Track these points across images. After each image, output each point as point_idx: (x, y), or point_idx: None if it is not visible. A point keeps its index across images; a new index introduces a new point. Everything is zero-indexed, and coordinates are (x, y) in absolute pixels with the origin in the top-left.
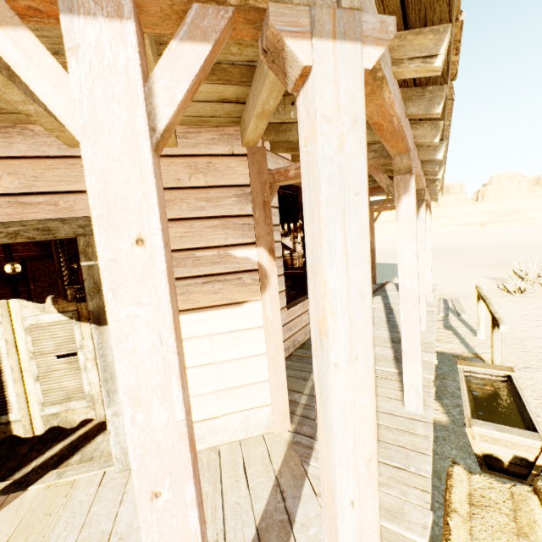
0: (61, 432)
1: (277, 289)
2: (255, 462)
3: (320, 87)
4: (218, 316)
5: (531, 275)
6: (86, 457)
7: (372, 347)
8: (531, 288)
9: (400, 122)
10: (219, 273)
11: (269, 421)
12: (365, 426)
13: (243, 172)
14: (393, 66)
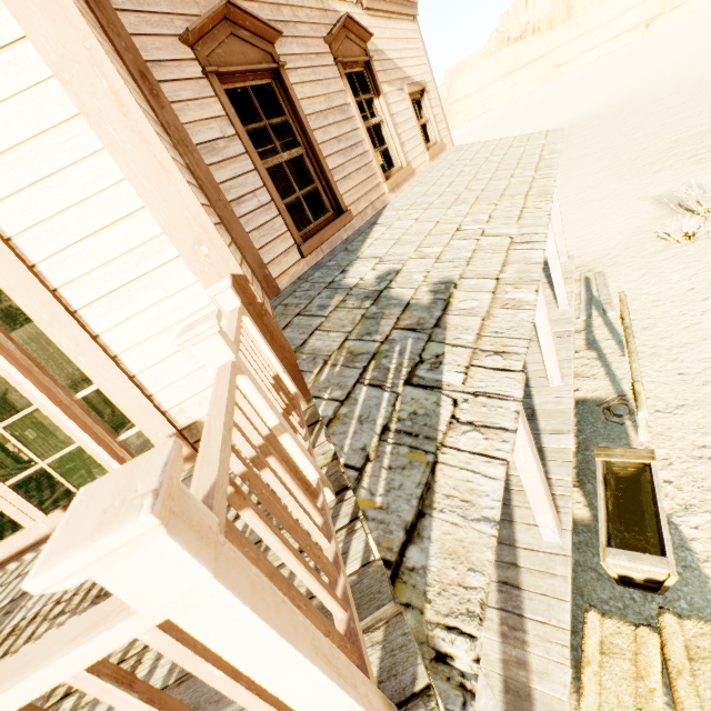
0: None
1: None
2: None
3: None
4: None
5: (704, 207)
6: None
7: None
8: (704, 226)
9: None
10: None
11: None
12: None
13: None
14: None
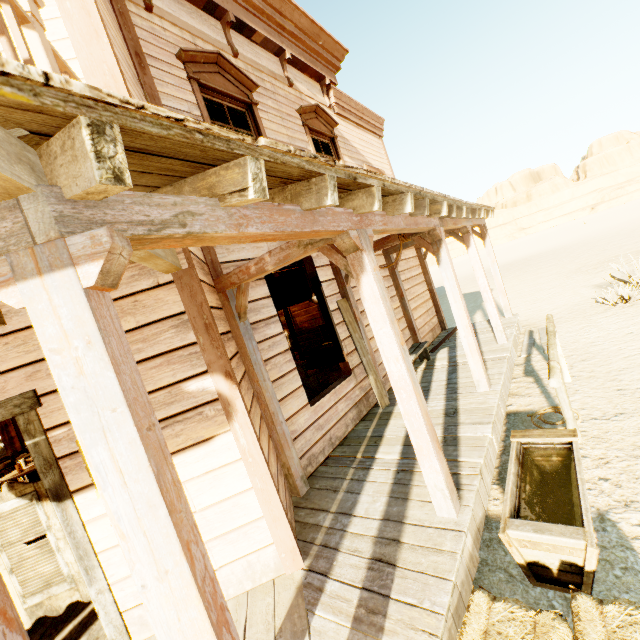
0: (75, 608)
1: (246, 414)
2: (257, 620)
3: (39, 324)
4: (188, 459)
5: (634, 276)
6: (92, 638)
7: (183, 556)
8: (638, 292)
9: (283, 231)
10: (177, 414)
11: (277, 562)
12: (201, 639)
13: (175, 300)
14: (220, 202)
